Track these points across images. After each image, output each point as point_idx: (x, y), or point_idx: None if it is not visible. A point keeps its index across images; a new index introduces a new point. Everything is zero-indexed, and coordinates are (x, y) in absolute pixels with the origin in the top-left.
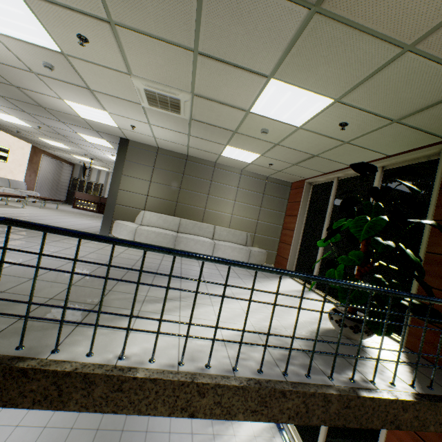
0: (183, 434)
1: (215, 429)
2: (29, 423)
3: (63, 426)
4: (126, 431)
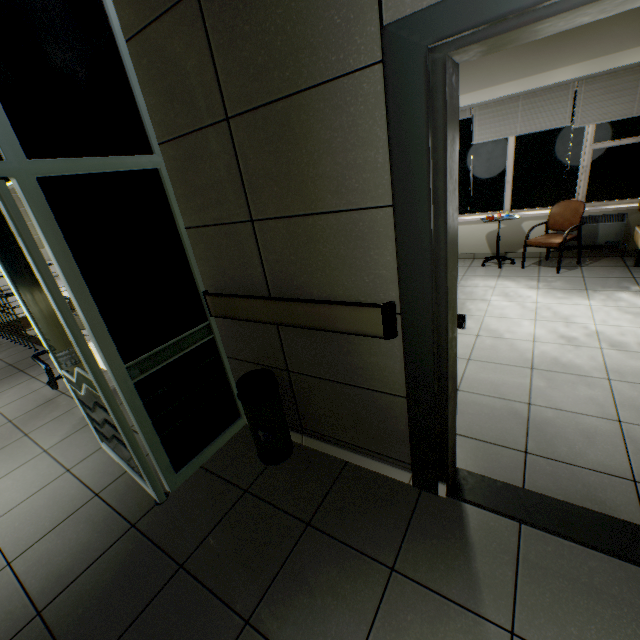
0: None
1: None
2: None
3: None
4: None
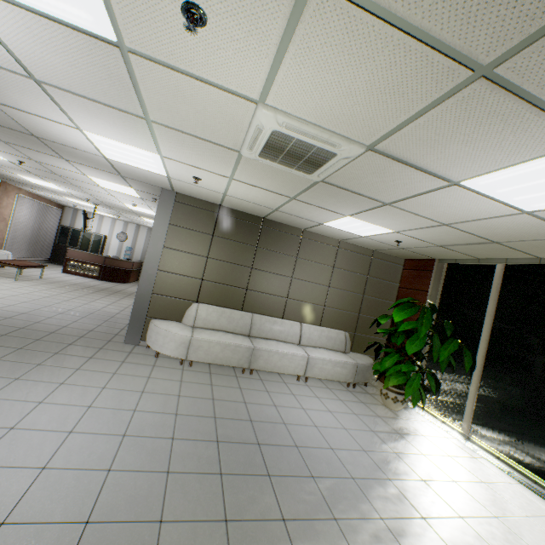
0: (352, 451)
1: (392, 447)
2: (92, 430)
3: (157, 435)
4: (266, 446)
